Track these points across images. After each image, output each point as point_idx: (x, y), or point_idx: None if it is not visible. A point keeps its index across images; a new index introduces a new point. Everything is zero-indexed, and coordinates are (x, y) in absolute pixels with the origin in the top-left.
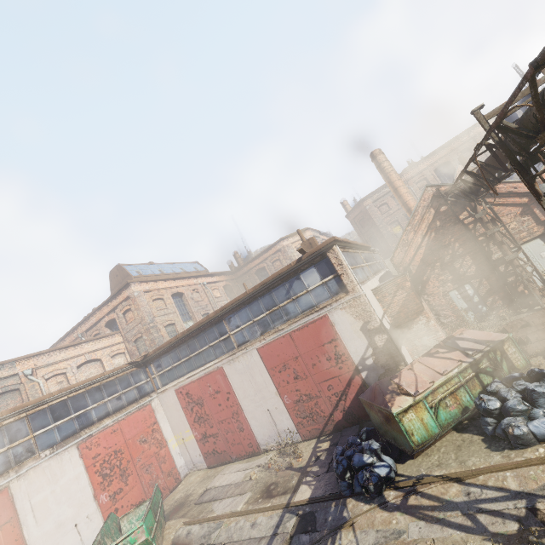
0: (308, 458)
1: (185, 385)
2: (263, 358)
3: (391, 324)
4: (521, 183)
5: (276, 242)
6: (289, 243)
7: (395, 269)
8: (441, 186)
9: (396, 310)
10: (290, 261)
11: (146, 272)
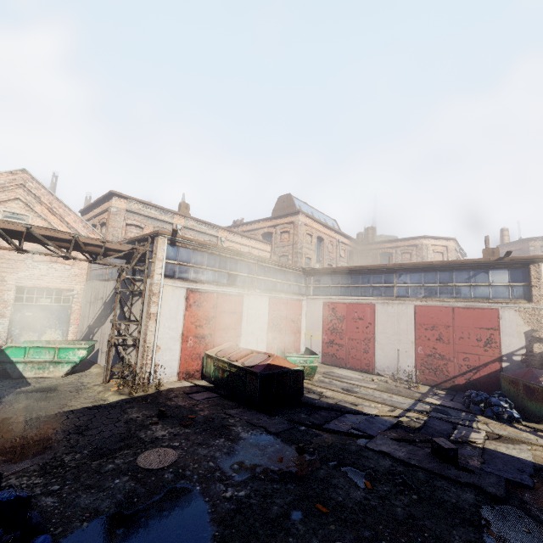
0: (426, 391)
1: (335, 302)
2: (417, 313)
3: None
4: None
5: (417, 237)
6: (429, 243)
7: None
8: None
9: None
10: (421, 260)
11: (304, 210)
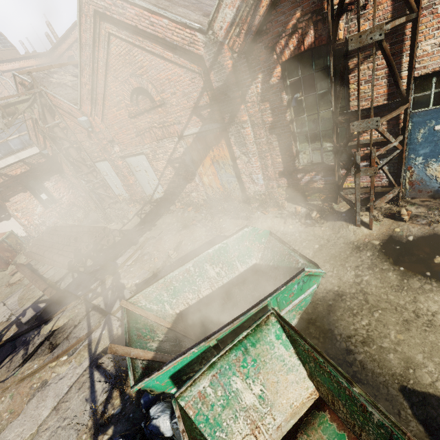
0: None
1: None
2: None
3: None
4: (73, 107)
5: (72, 25)
6: None
7: (38, 148)
8: (24, 80)
9: None
10: None
11: None
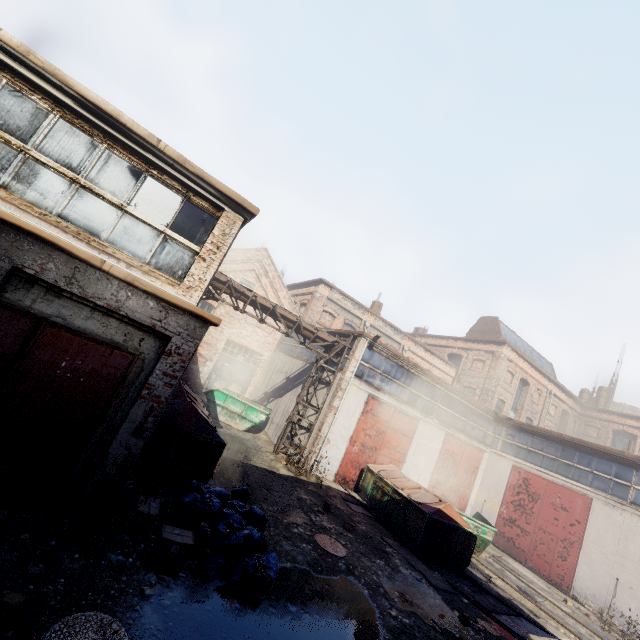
0: None
1: (529, 471)
2: None
3: None
4: None
5: None
6: None
7: None
8: None
9: None
10: None
11: (510, 340)
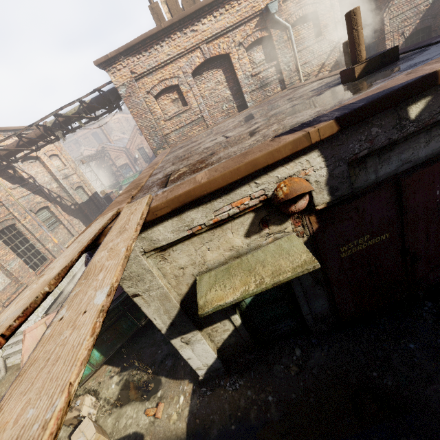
0: None
1: None
2: None
3: None
4: None
5: None
6: None
7: None
8: None
9: None
10: None
11: None
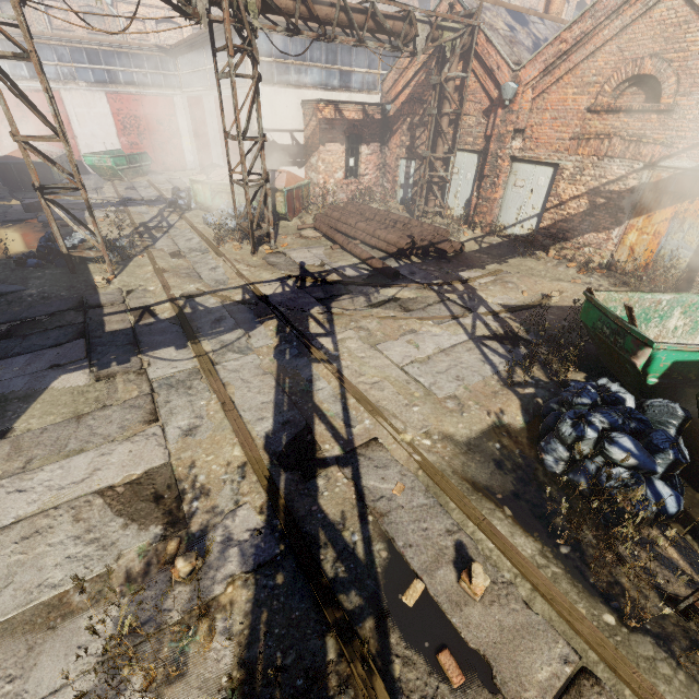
0: None
1: (190, 97)
2: (216, 108)
3: (304, 145)
4: (506, 65)
5: None
6: None
7: (381, 98)
8: (459, 3)
9: (308, 135)
10: None
11: None
